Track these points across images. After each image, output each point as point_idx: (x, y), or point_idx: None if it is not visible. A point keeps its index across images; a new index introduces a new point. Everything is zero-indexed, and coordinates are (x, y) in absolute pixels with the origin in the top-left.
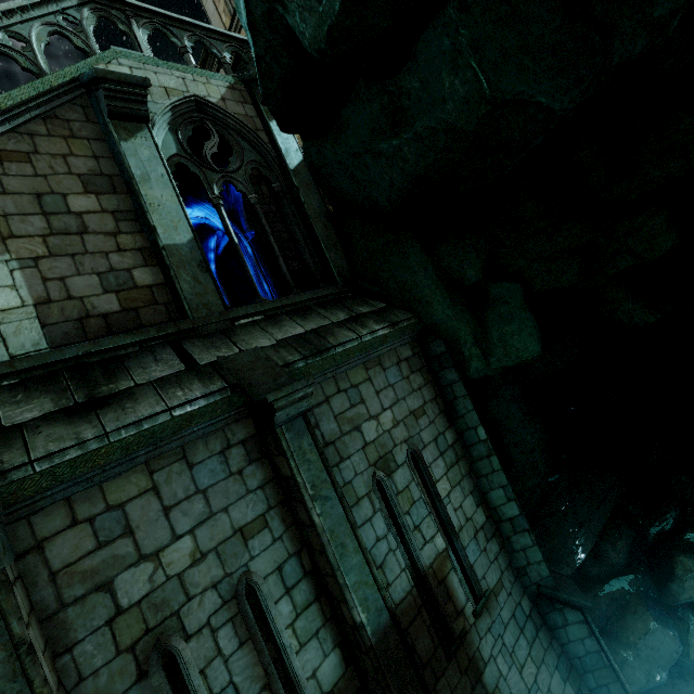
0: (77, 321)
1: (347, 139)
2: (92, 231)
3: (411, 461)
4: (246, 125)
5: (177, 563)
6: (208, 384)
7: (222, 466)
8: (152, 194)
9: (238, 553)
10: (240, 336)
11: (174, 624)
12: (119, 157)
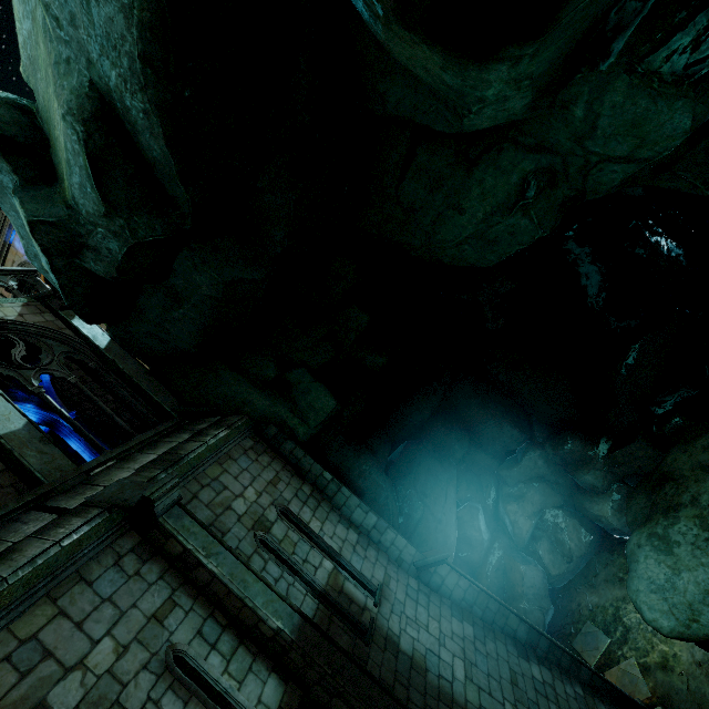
0: None
1: (147, 316)
2: None
3: (282, 516)
4: (49, 328)
5: (103, 662)
6: (86, 515)
7: (120, 574)
8: None
9: (157, 634)
10: (100, 479)
11: None
12: None
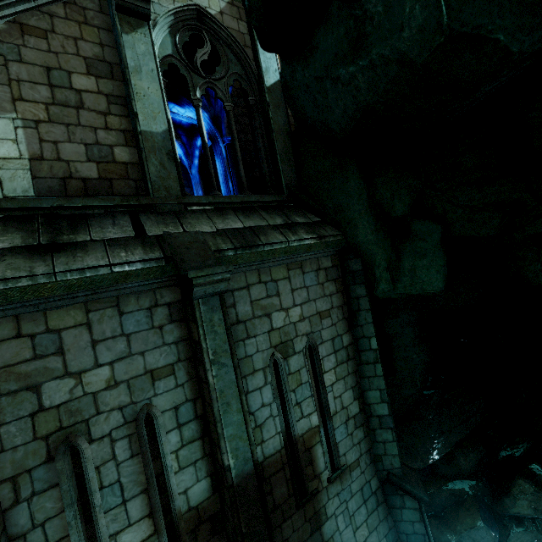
0: (61, 179)
1: (314, 62)
2: (87, 108)
3: (307, 351)
4: (236, 39)
5: (94, 384)
6: (148, 252)
7: (147, 320)
8: (140, 85)
9: (145, 388)
10: (188, 219)
11: (82, 428)
12: (120, 48)
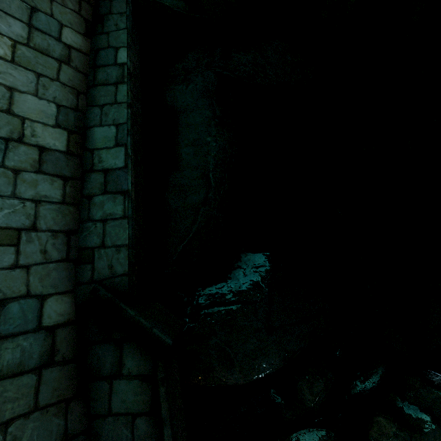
0: None
1: None
2: None
3: None
4: None
5: None
6: None
7: None
8: None
9: None
10: None
11: None
12: None
